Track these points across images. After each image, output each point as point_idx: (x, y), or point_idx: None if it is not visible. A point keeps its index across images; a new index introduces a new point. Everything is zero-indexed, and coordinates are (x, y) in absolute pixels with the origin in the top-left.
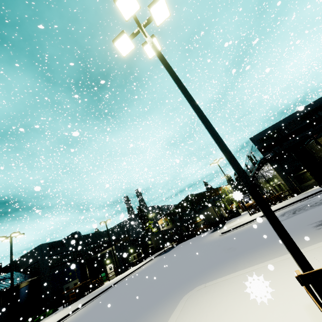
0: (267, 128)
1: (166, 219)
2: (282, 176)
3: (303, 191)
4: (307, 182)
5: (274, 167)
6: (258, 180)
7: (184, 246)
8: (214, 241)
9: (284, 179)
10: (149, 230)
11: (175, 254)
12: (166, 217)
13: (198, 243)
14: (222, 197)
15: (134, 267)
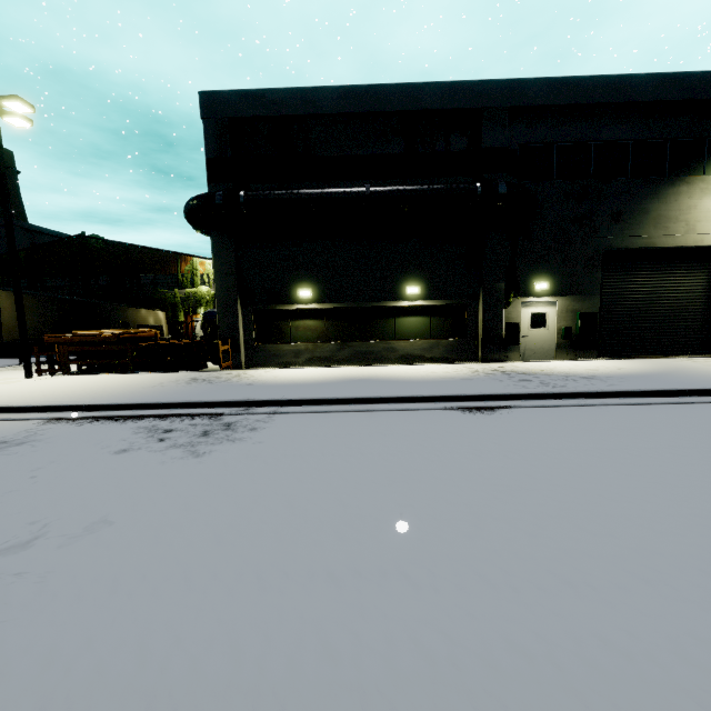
0: (281, 90)
1: None
2: (223, 293)
3: (252, 366)
4: (277, 345)
5: (217, 252)
6: None
7: None
8: None
9: (222, 307)
10: None
11: None
12: None
13: None
14: (180, 287)
15: None
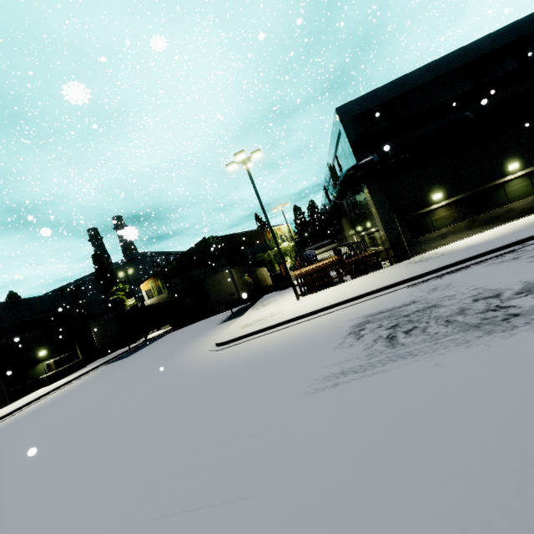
0: (384, 86)
1: (158, 282)
2: (384, 215)
3: (414, 254)
4: (427, 235)
5: (373, 193)
6: (341, 221)
7: (153, 353)
8: (177, 377)
9: (385, 224)
10: (119, 301)
11: (104, 385)
12: (157, 278)
13: (170, 356)
14: (269, 248)
15: (34, 394)
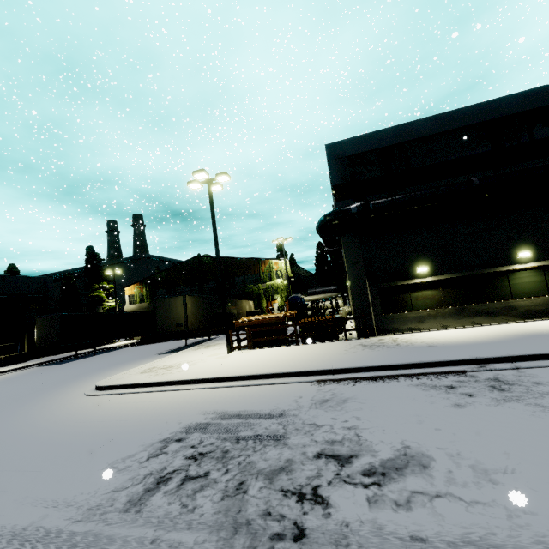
0: (384, 130)
1: (142, 289)
2: (354, 277)
3: (382, 333)
4: (402, 313)
5: (347, 248)
6: None
7: (74, 369)
8: (3, 420)
9: (354, 288)
10: (99, 300)
11: None
12: (143, 285)
13: (67, 381)
14: (262, 281)
15: None
